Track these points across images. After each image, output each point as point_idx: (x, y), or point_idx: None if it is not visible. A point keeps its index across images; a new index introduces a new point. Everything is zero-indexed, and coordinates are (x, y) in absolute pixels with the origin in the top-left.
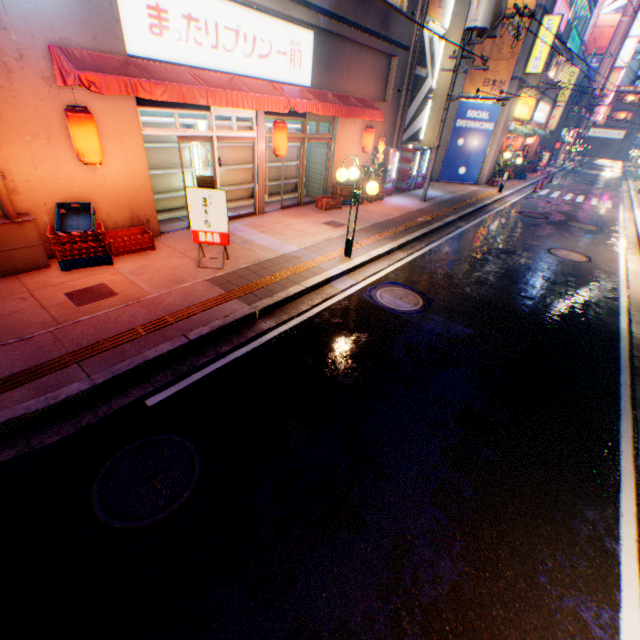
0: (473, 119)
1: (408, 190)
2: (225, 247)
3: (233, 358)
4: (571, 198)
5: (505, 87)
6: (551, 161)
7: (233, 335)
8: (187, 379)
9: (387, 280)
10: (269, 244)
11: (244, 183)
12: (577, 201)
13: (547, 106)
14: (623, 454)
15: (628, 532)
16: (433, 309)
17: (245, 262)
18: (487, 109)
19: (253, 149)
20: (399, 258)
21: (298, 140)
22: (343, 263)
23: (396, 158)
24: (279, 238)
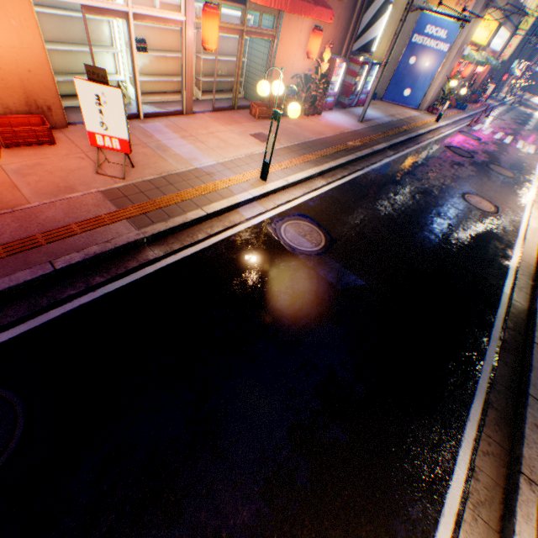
0: (430, 36)
1: (349, 106)
2: (128, 155)
3: (104, 293)
4: (501, 137)
5: (472, 3)
6: (494, 93)
7: (112, 263)
8: (43, 316)
9: (297, 212)
10: (185, 153)
11: (176, 74)
12: (505, 142)
13: (507, 33)
14: (465, 441)
15: (443, 535)
16: (333, 252)
17: (152, 173)
18: (447, 27)
19: (181, 36)
20: (317, 186)
21: (236, 32)
22: (256, 187)
23: (342, 70)
24: (199, 147)
